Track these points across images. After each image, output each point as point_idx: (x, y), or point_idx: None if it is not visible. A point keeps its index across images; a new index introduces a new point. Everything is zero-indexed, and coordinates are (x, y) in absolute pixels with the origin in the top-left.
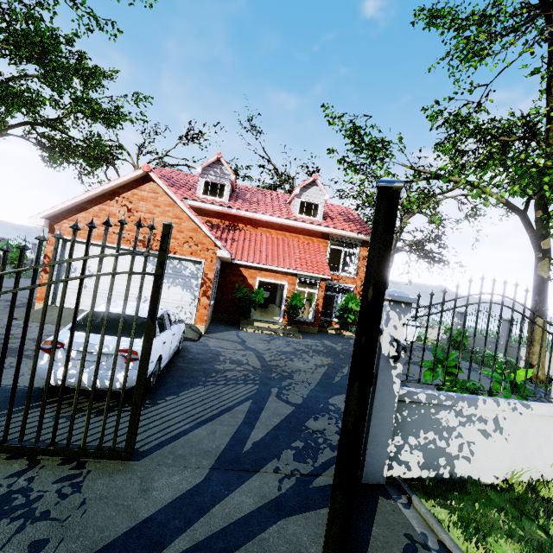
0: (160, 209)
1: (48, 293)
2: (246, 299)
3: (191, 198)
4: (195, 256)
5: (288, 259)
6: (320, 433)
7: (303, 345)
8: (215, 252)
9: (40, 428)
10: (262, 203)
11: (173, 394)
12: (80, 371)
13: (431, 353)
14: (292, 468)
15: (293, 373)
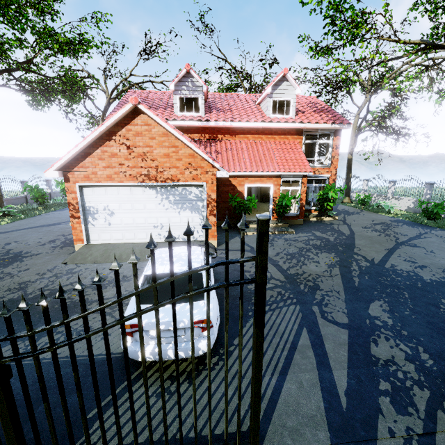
0: (155, 141)
1: (141, 324)
2: (240, 206)
3: (170, 118)
4: (197, 180)
5: (270, 162)
6: (392, 363)
7: (301, 241)
8: (214, 174)
9: (167, 442)
10: (234, 109)
11: (236, 335)
12: (194, 391)
13: (409, 227)
14: (404, 427)
15: (316, 281)
